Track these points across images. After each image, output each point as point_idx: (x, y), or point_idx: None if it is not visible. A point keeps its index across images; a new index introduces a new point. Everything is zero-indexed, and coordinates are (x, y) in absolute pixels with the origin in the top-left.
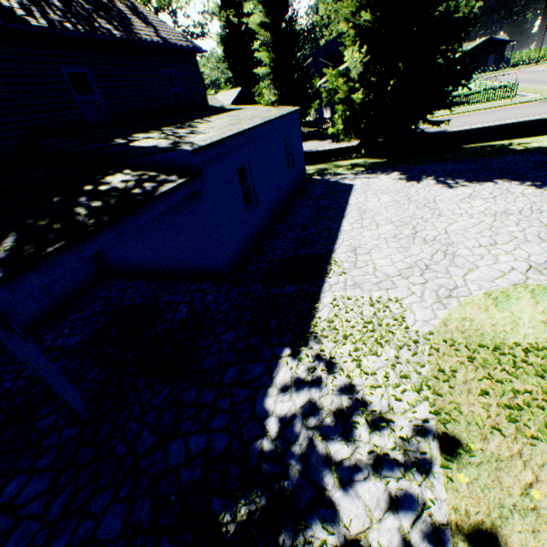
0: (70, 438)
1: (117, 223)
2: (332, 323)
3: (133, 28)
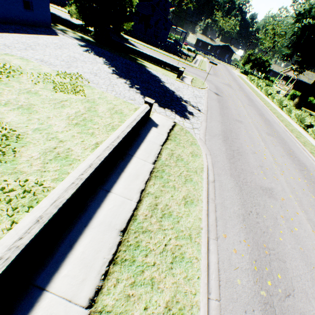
0: None
1: None
2: None
3: None
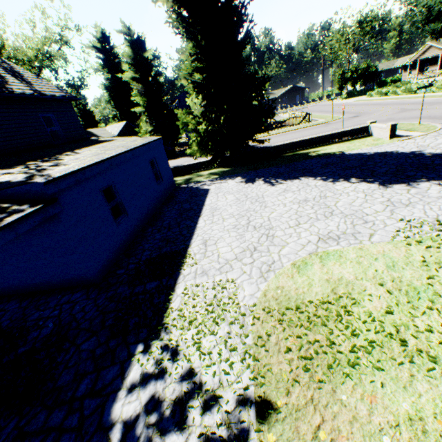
0: None
1: None
2: (182, 311)
3: (6, 84)
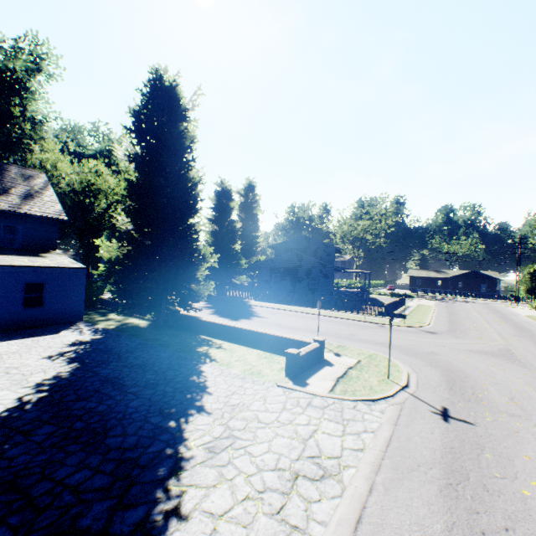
0: None
1: None
2: None
3: None
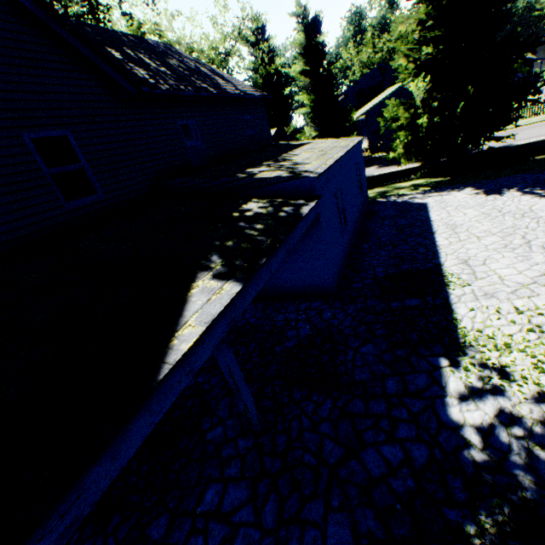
0: (248, 448)
1: (285, 241)
2: (482, 332)
3: (219, 85)
